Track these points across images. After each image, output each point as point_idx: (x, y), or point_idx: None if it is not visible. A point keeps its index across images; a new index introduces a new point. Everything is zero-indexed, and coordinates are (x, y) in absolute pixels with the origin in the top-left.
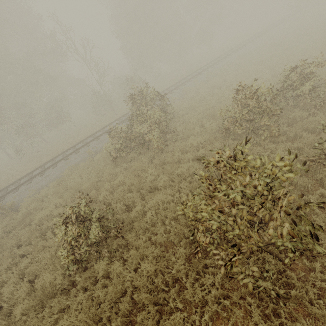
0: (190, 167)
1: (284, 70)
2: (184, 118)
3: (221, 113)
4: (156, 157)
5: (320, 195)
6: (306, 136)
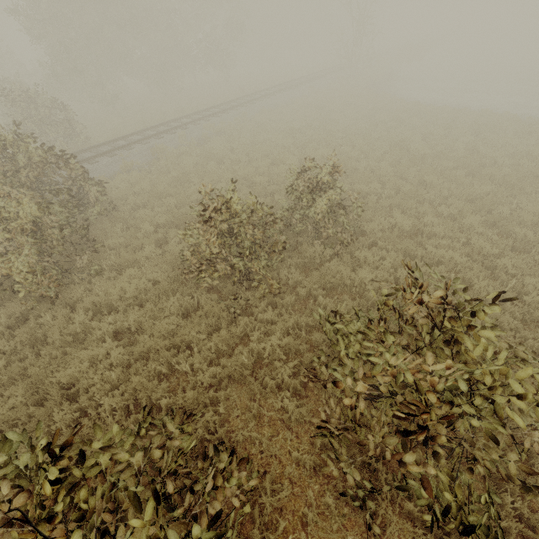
0: (103, 358)
1: (303, 169)
2: (137, 216)
3: (185, 236)
4: (30, 318)
5: (323, 445)
6: (323, 301)
